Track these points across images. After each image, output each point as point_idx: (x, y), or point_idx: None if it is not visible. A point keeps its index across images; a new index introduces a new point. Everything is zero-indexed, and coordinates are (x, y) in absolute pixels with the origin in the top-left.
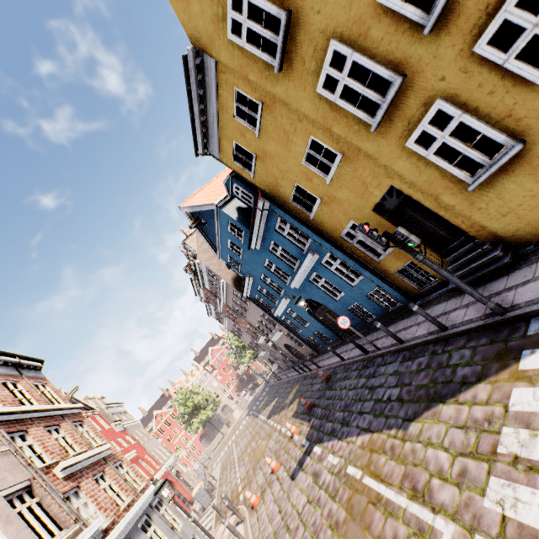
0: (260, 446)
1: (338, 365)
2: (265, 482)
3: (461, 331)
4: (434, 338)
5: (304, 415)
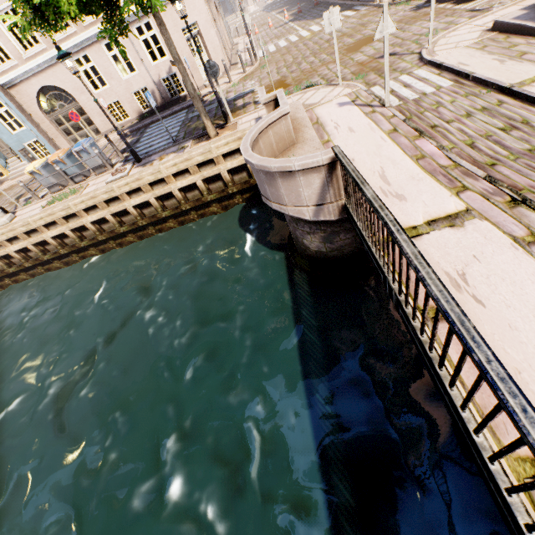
0: (266, 23)
1: (325, 1)
2: (263, 30)
3: (351, 3)
4: (347, 2)
5: (295, 15)
